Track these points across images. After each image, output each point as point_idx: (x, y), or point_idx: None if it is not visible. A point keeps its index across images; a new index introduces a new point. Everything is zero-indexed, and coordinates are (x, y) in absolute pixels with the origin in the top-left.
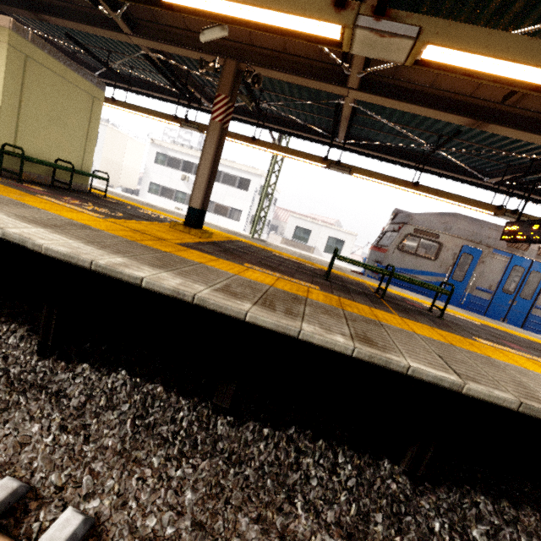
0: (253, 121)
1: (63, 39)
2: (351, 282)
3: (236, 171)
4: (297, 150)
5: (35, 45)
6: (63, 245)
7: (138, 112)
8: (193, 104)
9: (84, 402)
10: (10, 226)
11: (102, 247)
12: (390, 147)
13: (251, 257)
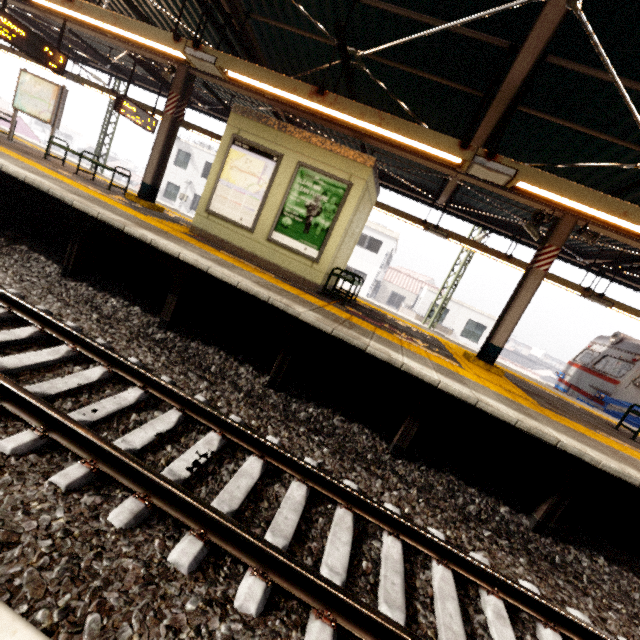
0: (482, 223)
1: (325, 131)
2: (630, 434)
3: (367, 229)
4: (556, 276)
5: (373, 175)
6: (599, 457)
7: (382, 210)
8: (419, 197)
9: (609, 589)
10: (550, 433)
11: (589, 446)
12: (637, 274)
13: (562, 408)
